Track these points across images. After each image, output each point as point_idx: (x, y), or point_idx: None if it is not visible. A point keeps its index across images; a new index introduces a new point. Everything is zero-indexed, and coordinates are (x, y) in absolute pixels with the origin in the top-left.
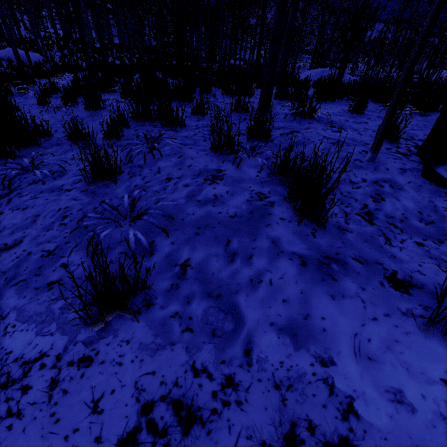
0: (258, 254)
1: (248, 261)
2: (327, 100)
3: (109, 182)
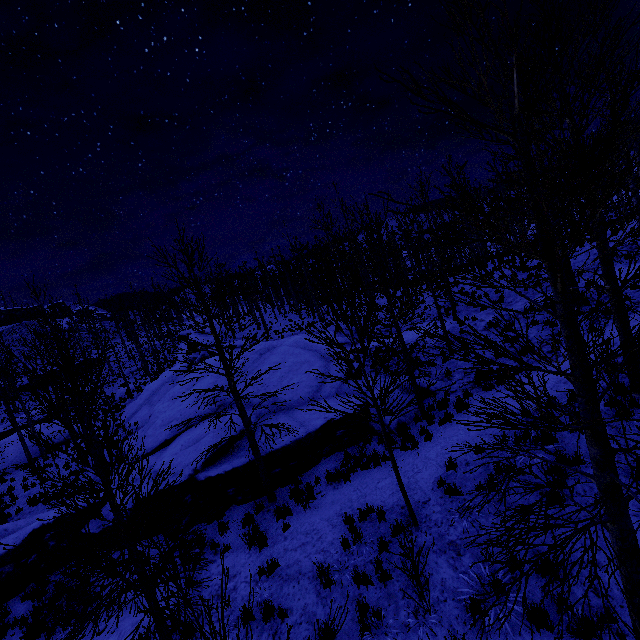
0: None
1: None
2: None
3: None
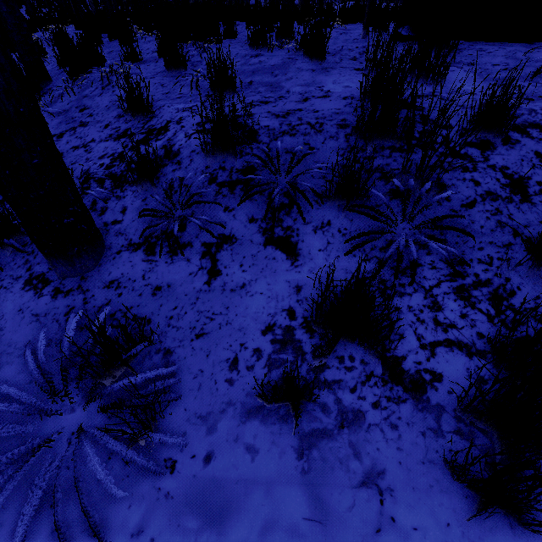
0: (289, 73)
1: (284, 75)
2: (348, 23)
3: (180, 71)
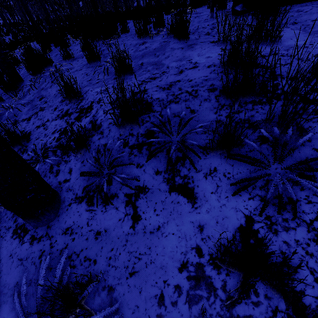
0: (166, 53)
1: (163, 55)
2: (197, 7)
3: (97, 62)
